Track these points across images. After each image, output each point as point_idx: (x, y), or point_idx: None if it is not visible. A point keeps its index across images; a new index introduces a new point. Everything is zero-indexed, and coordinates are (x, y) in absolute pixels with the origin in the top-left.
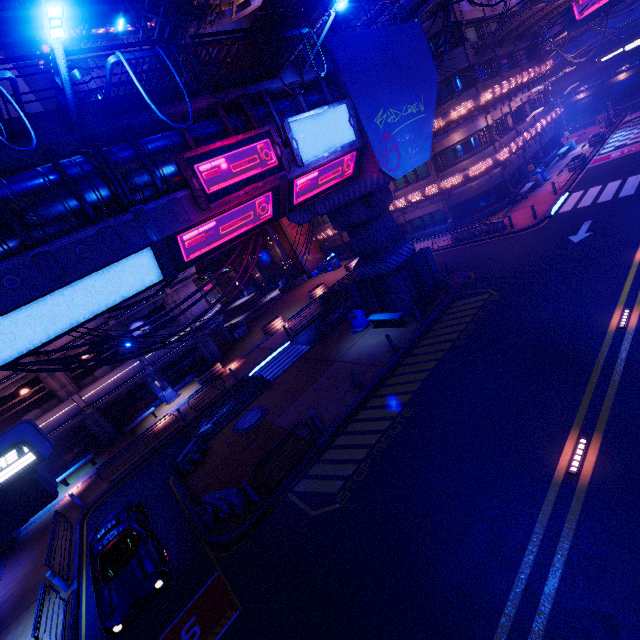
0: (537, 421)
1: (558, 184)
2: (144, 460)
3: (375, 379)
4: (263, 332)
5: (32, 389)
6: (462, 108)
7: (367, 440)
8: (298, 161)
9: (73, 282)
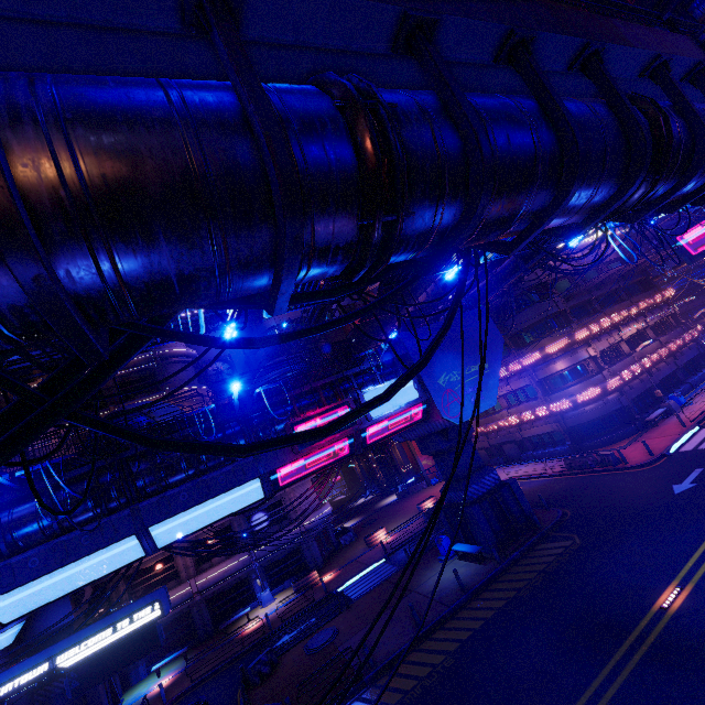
0: (547, 696)
1: (685, 416)
2: (225, 664)
3: (435, 618)
4: (365, 542)
5: (165, 565)
6: (557, 344)
7: (405, 685)
8: (368, 417)
9: (212, 498)
